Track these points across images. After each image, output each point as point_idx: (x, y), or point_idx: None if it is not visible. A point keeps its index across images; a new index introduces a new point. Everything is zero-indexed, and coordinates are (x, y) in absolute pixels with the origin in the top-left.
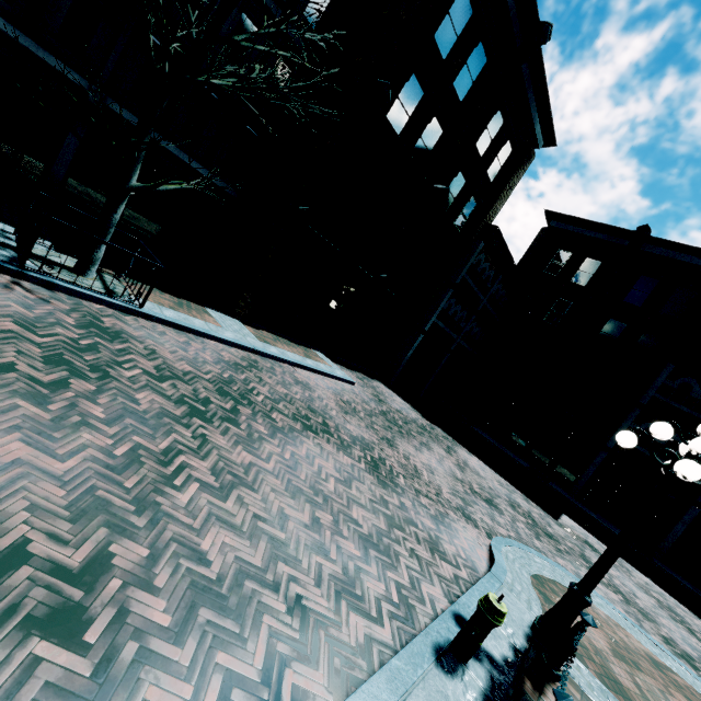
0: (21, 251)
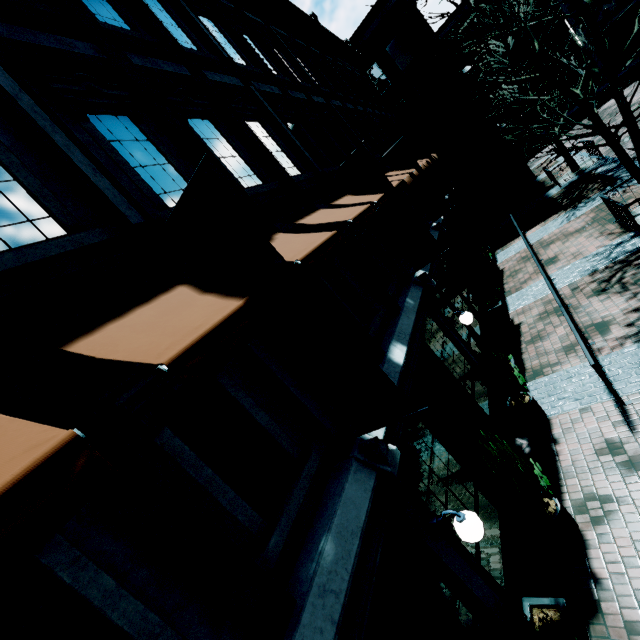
0: (593, 162)
